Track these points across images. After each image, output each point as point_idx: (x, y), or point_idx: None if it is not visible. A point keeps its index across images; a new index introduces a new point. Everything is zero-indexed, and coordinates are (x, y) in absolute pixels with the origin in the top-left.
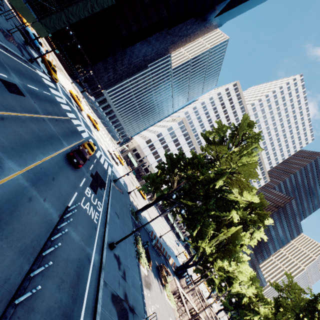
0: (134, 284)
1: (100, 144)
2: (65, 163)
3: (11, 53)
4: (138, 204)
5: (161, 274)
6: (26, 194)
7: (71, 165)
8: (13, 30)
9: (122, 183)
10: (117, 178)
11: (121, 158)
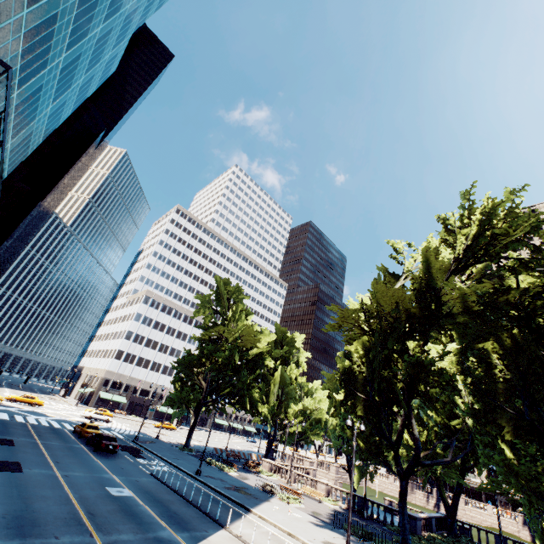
0: (233, 481)
1: (70, 419)
2: (105, 457)
3: None
4: (175, 440)
5: (250, 467)
6: (132, 480)
7: (108, 455)
8: None
9: (139, 435)
10: (131, 434)
11: (103, 410)
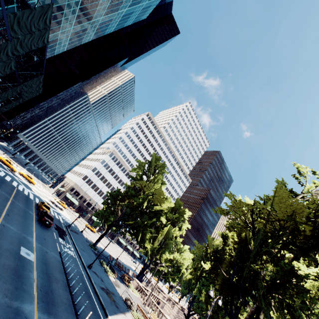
0: (109, 284)
1: (42, 198)
2: (41, 227)
3: None
4: (91, 238)
5: (124, 279)
6: (44, 250)
7: (44, 227)
8: None
9: (73, 225)
10: (68, 223)
11: (63, 202)
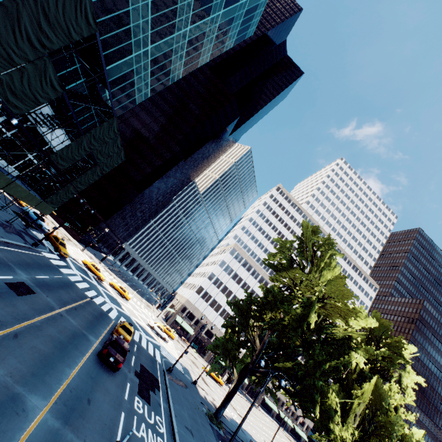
0: None
1: (136, 319)
2: (98, 369)
3: (14, 246)
4: (213, 397)
5: None
6: (60, 441)
7: (106, 369)
8: (12, 217)
9: (180, 369)
10: (172, 363)
11: (169, 329)
